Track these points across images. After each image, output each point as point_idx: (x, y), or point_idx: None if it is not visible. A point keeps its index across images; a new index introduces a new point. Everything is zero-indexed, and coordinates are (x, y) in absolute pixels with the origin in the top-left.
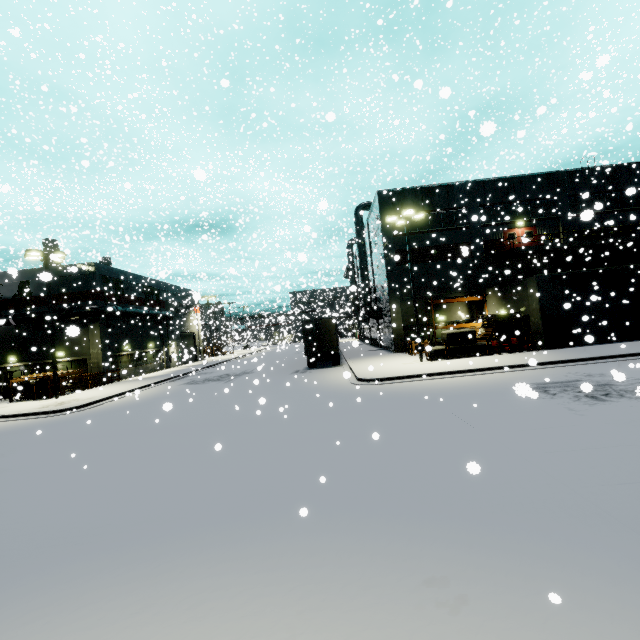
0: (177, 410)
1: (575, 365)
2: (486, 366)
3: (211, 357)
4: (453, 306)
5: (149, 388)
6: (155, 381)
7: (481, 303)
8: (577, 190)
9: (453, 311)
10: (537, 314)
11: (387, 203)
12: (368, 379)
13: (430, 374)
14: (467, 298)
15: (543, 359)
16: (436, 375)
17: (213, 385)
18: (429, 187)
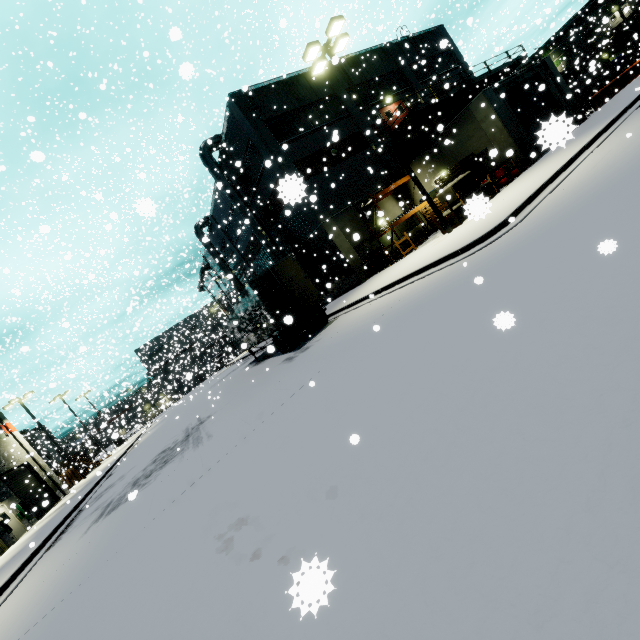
0: (247, 552)
1: (631, 114)
2: (574, 152)
3: (79, 481)
4: (383, 204)
5: (1, 603)
6: (7, 576)
7: (405, 190)
8: (410, 59)
9: (387, 210)
10: (503, 134)
11: (250, 107)
12: (493, 229)
13: (545, 183)
14: (400, 181)
15: (587, 135)
16: (551, 182)
17: (180, 465)
18: (285, 79)
